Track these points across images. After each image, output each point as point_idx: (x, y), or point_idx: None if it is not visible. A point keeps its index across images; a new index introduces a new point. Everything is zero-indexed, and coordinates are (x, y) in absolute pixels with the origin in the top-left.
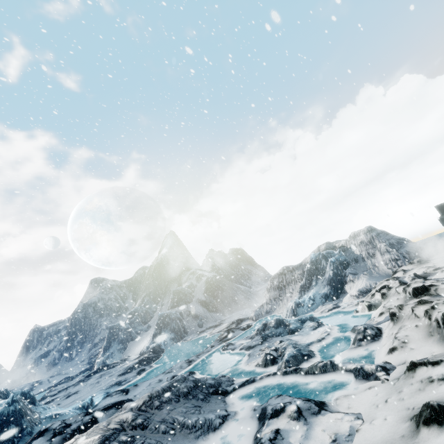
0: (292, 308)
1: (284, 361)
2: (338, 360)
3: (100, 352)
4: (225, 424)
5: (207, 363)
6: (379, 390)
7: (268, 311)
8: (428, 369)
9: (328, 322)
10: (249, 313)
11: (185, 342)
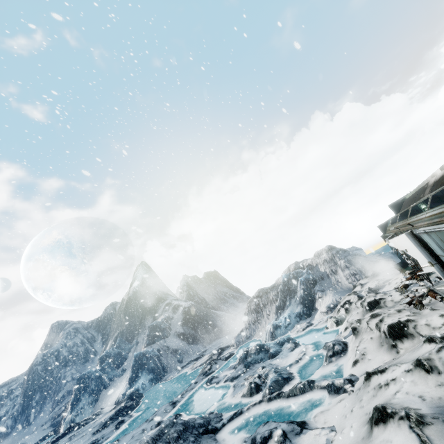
0: (270, 331)
1: (267, 388)
2: (314, 378)
3: (67, 410)
4: None
5: (192, 402)
6: (346, 401)
7: (248, 336)
8: (378, 377)
9: (304, 342)
10: (229, 340)
11: (165, 382)
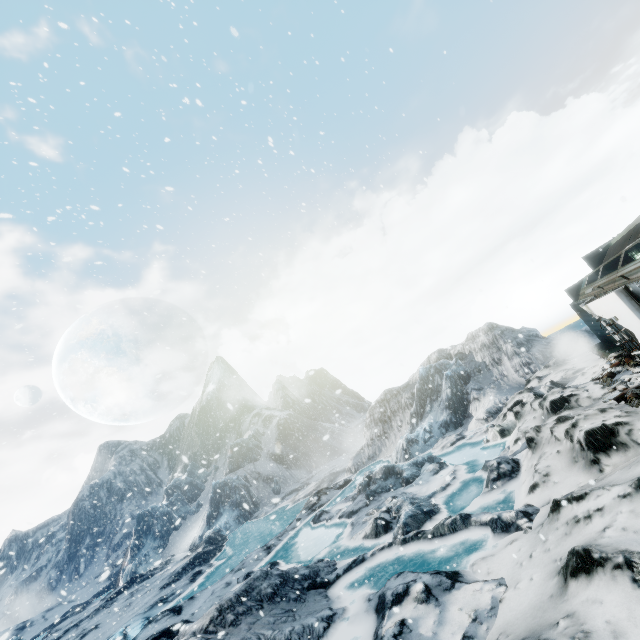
0: (403, 447)
1: (400, 525)
2: (470, 512)
3: (127, 557)
4: (331, 629)
5: (294, 546)
6: (521, 543)
7: (372, 457)
8: (573, 506)
9: (453, 461)
10: (345, 462)
11: (257, 520)
